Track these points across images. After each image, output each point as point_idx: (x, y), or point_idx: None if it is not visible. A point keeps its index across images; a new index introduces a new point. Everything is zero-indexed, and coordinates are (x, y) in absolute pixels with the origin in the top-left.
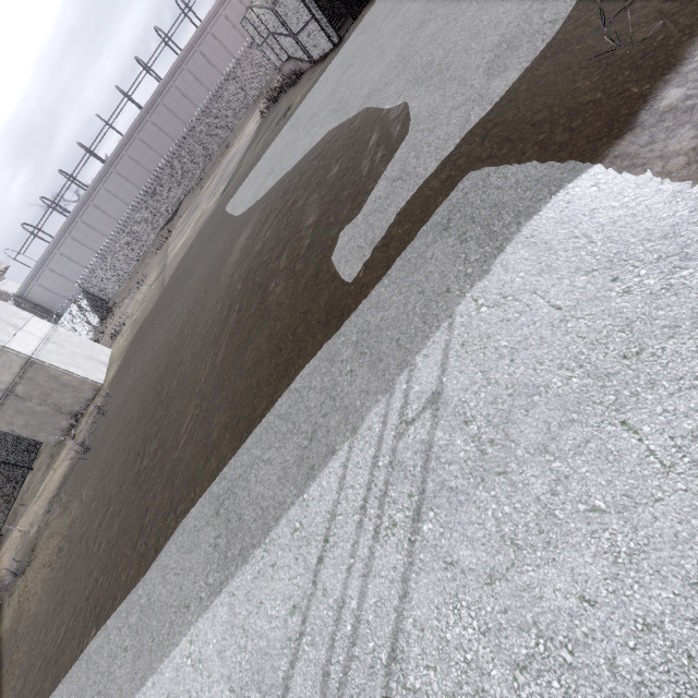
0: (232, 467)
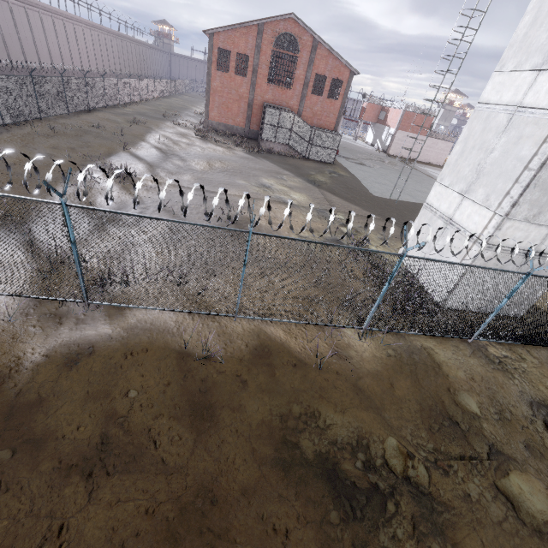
0: None
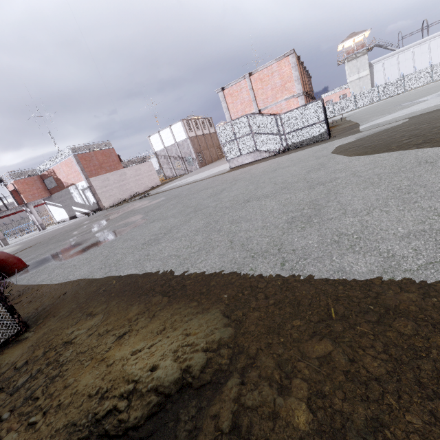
0: None
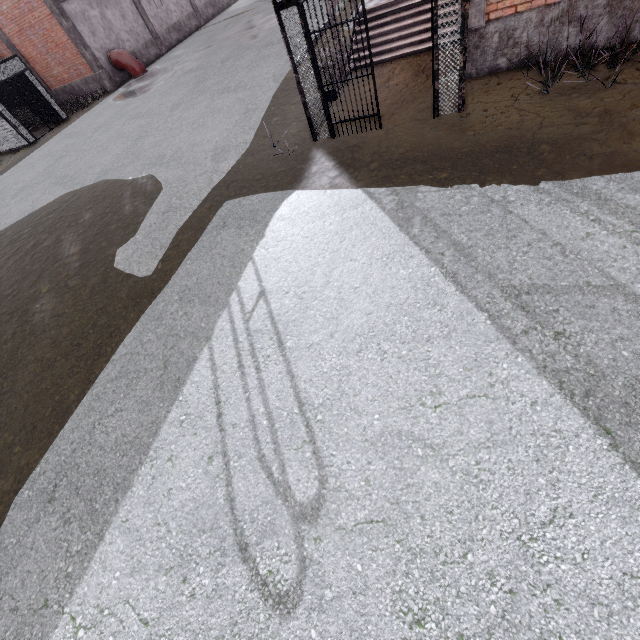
0: (52, 457)
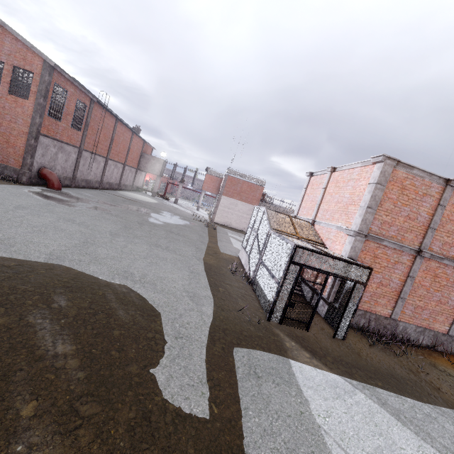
0: None
